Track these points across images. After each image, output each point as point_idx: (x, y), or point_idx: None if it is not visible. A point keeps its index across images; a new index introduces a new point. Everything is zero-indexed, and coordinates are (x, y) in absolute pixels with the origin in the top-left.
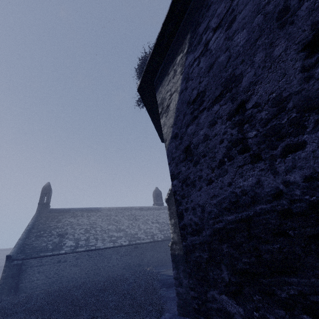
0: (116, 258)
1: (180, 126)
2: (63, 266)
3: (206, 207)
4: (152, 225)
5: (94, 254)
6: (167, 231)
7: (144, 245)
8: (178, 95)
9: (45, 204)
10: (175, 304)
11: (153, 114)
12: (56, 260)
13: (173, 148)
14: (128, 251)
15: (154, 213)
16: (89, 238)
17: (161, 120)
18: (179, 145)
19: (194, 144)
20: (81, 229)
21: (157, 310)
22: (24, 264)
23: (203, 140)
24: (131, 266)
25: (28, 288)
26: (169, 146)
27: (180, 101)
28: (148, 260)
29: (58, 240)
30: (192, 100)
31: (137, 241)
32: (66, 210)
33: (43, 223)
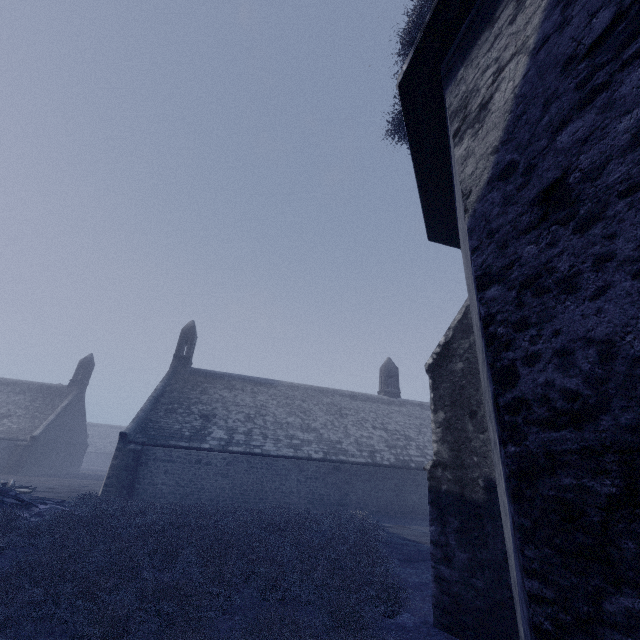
0: (298, 480)
1: (526, 139)
2: (205, 471)
3: (623, 344)
4: (372, 431)
5: (258, 463)
6: (403, 450)
7: (353, 468)
8: (526, 60)
9: (184, 359)
10: (423, 600)
11: (422, 161)
12: (193, 458)
13: (495, 206)
14: (321, 471)
15: (378, 409)
16: (253, 431)
17: (456, 150)
18: (519, 192)
19: (583, 169)
20: (240, 412)
21: (385, 600)
22: (144, 453)
23: (628, 144)
24: (324, 501)
25: (147, 495)
26: (480, 205)
27: (535, 72)
28: (359, 499)
29: (199, 424)
30: (588, 45)
31: (341, 457)
32: (217, 375)
33: (178, 390)
